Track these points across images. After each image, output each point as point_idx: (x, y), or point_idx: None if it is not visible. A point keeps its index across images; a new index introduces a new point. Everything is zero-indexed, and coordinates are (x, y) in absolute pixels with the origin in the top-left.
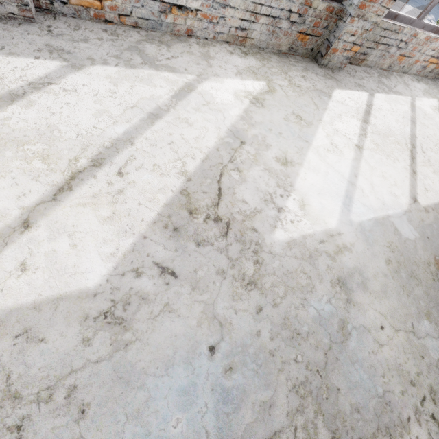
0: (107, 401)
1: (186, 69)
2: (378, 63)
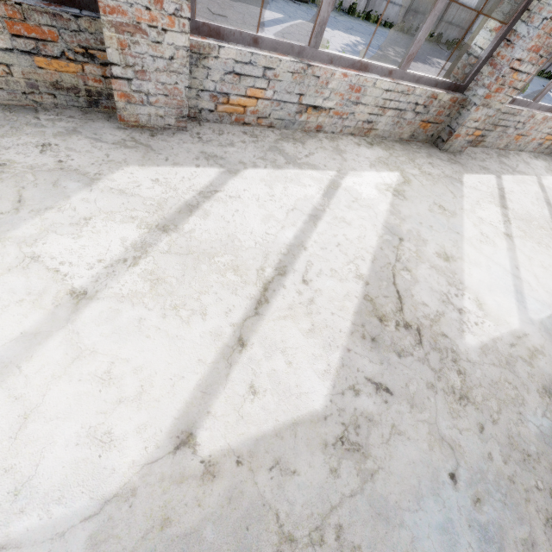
0: (375, 543)
1: (325, 165)
2: (495, 143)
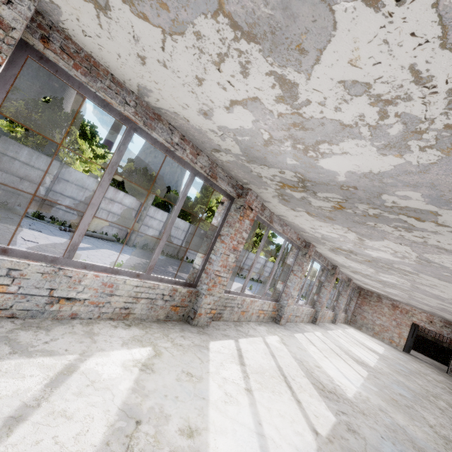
0: None
1: (67, 350)
2: (230, 317)
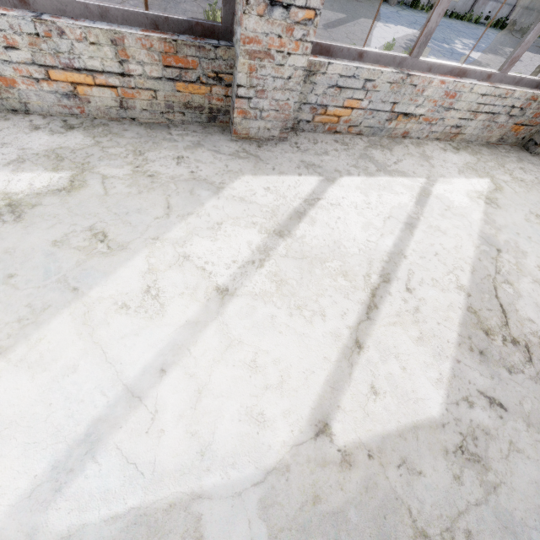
0: None
1: (414, 172)
2: None
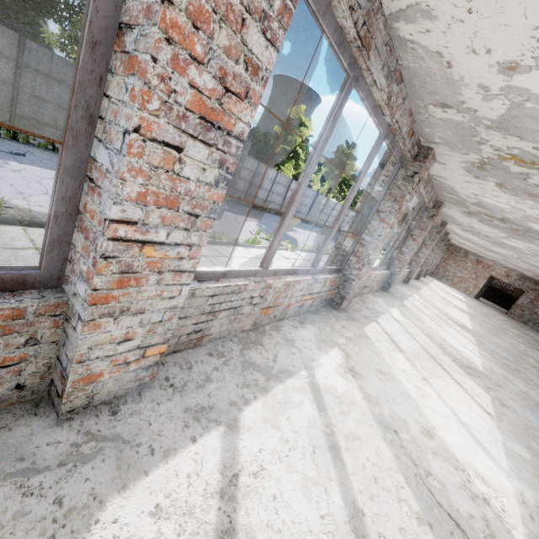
0: (533, 425)
1: (383, 311)
2: None
